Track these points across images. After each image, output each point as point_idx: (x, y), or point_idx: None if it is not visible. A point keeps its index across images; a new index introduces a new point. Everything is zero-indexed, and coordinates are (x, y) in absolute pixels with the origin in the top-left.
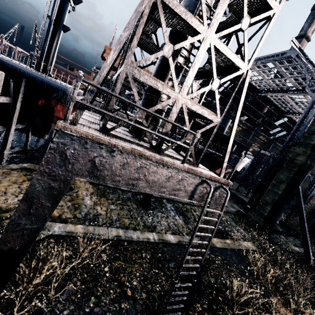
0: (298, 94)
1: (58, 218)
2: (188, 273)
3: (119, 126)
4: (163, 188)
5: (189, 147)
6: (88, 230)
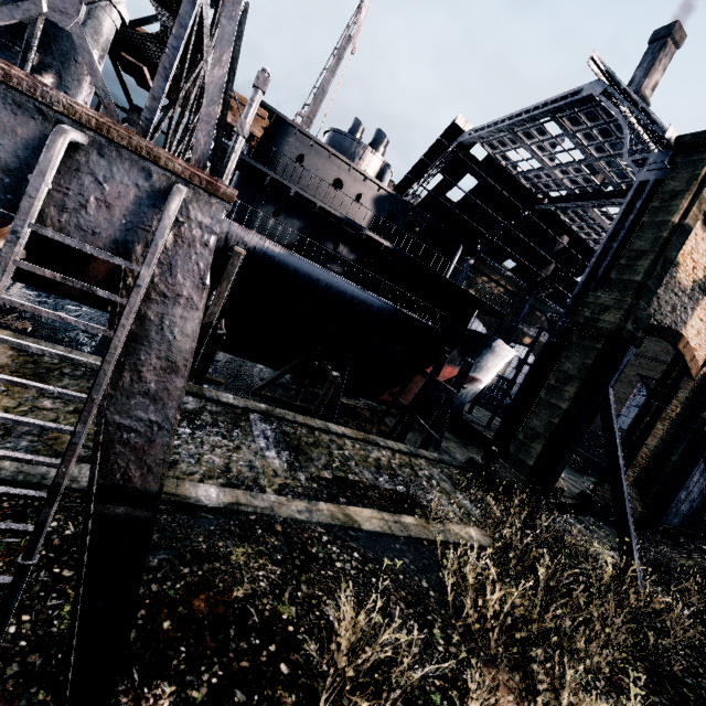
0: (618, 200)
1: None
2: None
3: None
4: None
5: None
6: None
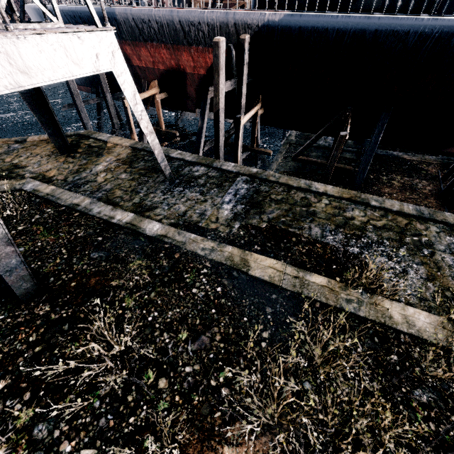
0: None
1: (48, 179)
2: None
3: None
4: None
5: None
6: (55, 192)
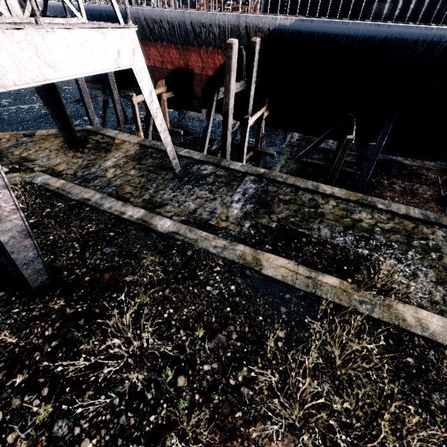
0: None
1: (58, 173)
2: None
3: None
4: None
5: None
6: (65, 186)
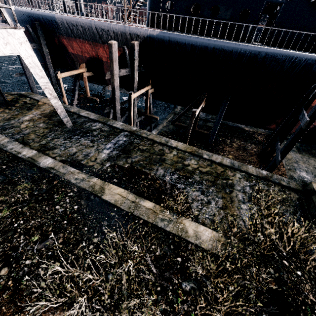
0: None
1: None
2: None
3: None
4: None
5: None
6: None
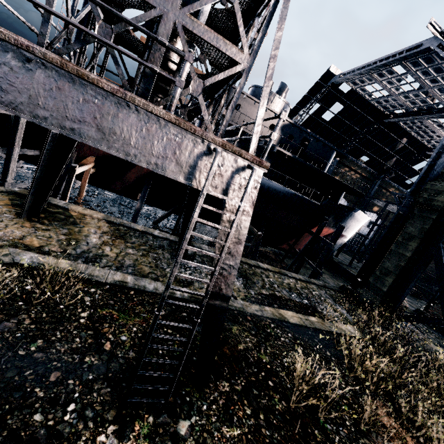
0: None
1: (37, 249)
2: (182, 304)
3: (67, 51)
4: (132, 149)
5: (176, 81)
6: (77, 268)
